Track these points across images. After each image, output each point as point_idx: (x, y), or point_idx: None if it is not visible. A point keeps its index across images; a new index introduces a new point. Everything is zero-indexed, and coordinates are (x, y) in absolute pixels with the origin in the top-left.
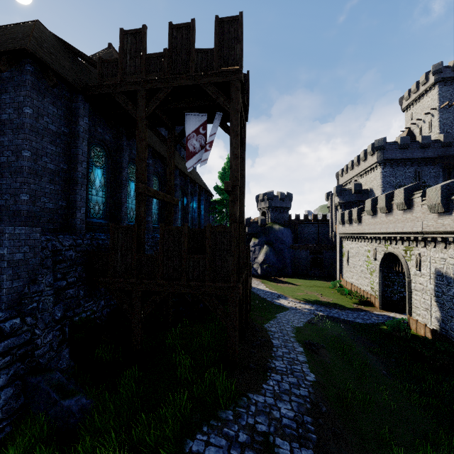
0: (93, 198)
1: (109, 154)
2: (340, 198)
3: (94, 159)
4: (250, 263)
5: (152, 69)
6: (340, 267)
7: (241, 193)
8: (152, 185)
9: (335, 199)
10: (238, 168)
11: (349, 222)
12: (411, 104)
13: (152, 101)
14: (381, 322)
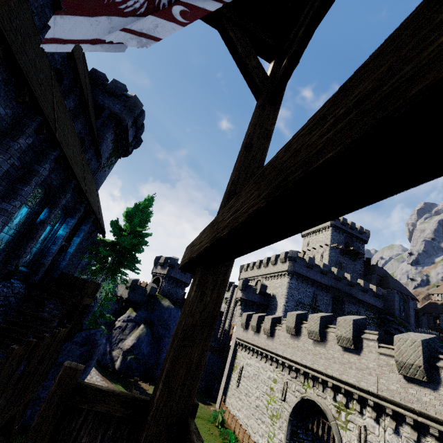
0: None
1: None
2: (244, 294)
3: None
4: None
5: None
6: (226, 385)
7: None
8: None
9: (237, 292)
10: None
11: (256, 330)
12: (310, 234)
13: None
14: None
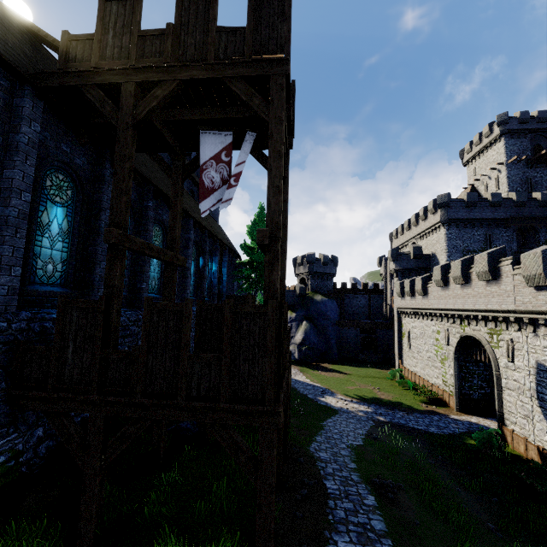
0: (45, 253)
1: (80, 186)
2: (397, 264)
3: (51, 192)
4: (289, 353)
5: (147, 52)
6: (400, 350)
7: (281, 251)
8: (151, 237)
9: (389, 265)
10: (281, 209)
11: (411, 294)
12: (474, 158)
13: (145, 100)
14: (463, 432)
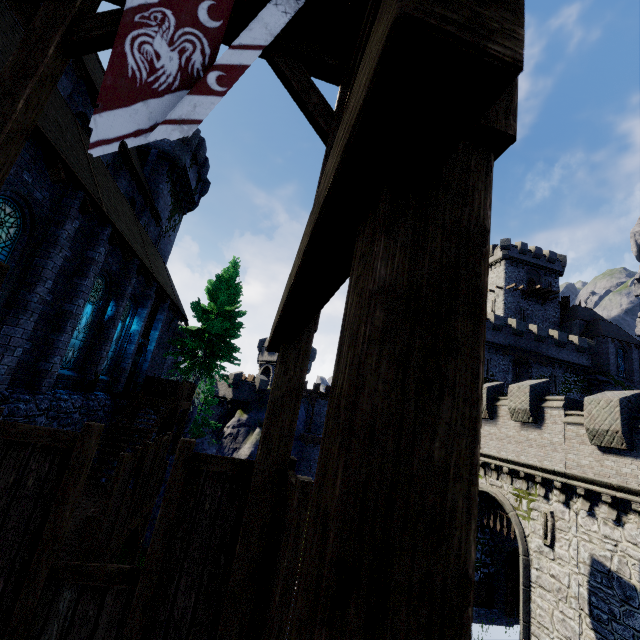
0: None
1: None
2: None
3: None
4: None
5: None
6: None
7: None
8: None
9: None
10: None
11: None
12: None
13: None
14: None
